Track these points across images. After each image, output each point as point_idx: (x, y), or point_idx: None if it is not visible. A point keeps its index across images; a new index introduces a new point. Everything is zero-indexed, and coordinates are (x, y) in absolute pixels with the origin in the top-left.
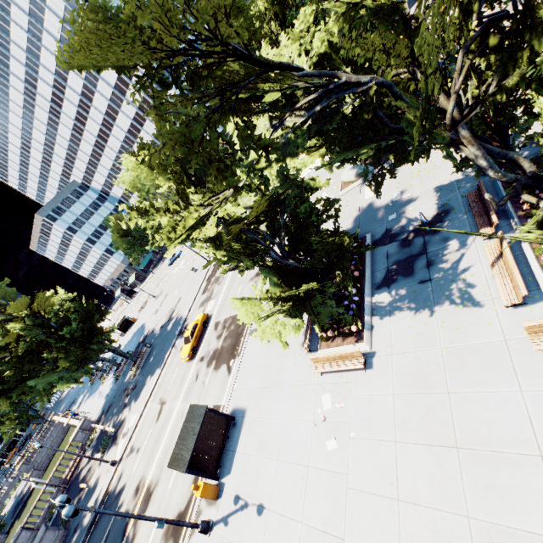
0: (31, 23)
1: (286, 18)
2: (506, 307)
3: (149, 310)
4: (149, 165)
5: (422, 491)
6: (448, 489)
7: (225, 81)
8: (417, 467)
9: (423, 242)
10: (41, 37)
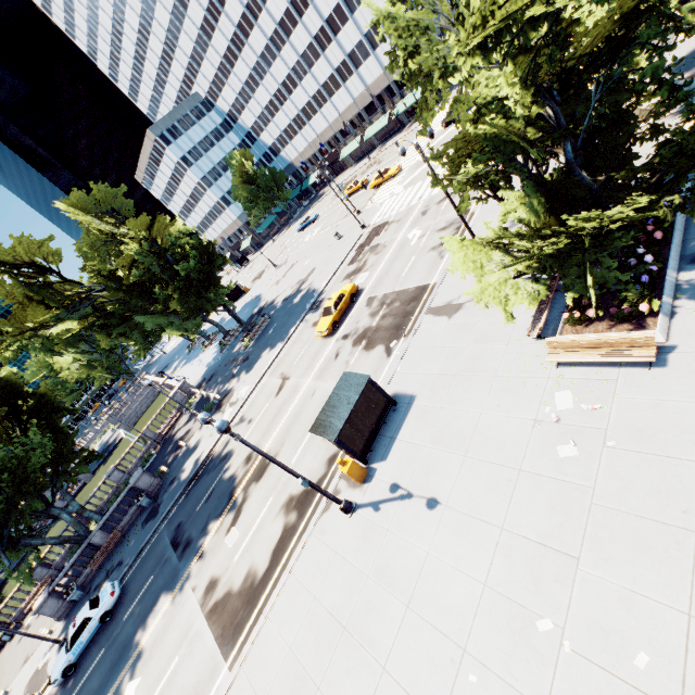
0: None
1: None
2: None
3: (268, 281)
4: None
5: None
6: None
7: None
8: None
9: None
10: None
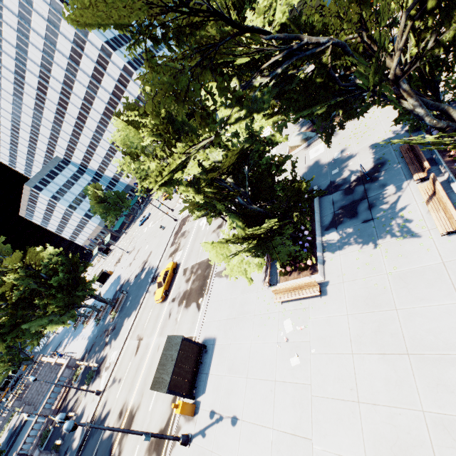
0: (20, 23)
1: (242, 7)
2: (442, 235)
3: (124, 264)
4: (134, 124)
5: (379, 393)
6: (403, 389)
7: (202, 47)
8: (374, 373)
9: (364, 189)
10: (29, 35)
